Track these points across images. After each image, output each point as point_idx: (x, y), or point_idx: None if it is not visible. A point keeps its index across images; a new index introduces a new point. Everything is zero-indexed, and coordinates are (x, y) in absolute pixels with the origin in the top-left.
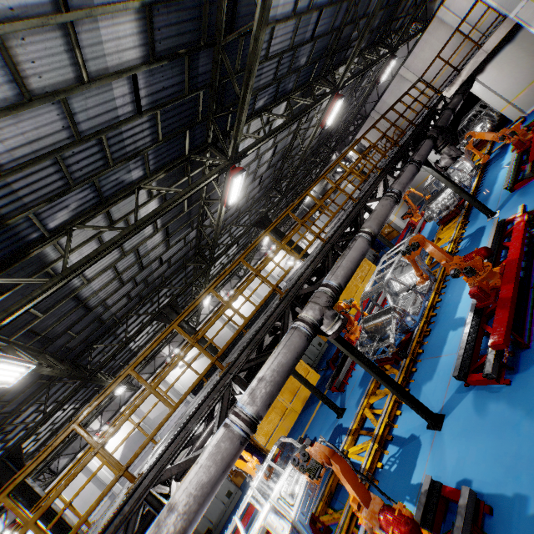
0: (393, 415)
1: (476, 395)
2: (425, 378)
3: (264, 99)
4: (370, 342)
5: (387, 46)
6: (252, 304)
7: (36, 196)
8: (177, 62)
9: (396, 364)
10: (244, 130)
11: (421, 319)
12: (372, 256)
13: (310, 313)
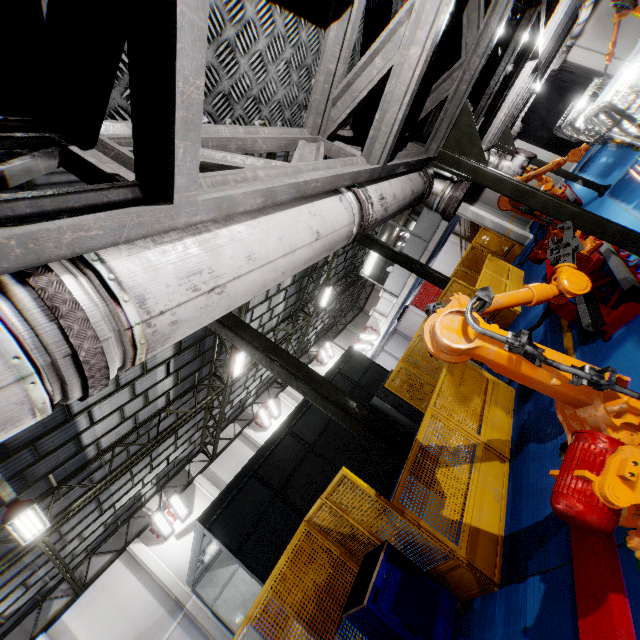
0: None
1: None
2: None
3: None
4: None
5: None
6: None
7: None
8: None
9: None
10: None
11: None
12: None
13: None
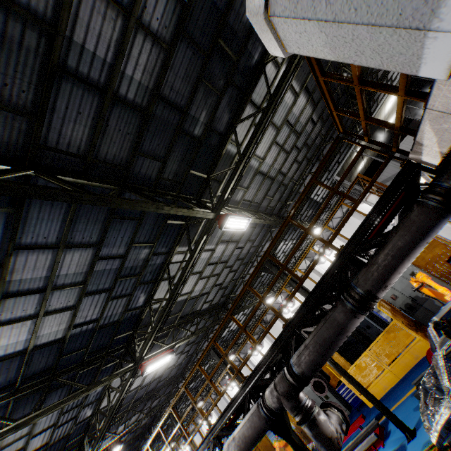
0: None
1: None
2: None
3: (141, 296)
4: None
5: None
6: None
7: (69, 426)
8: (49, 395)
9: None
10: (152, 307)
11: None
12: None
13: None
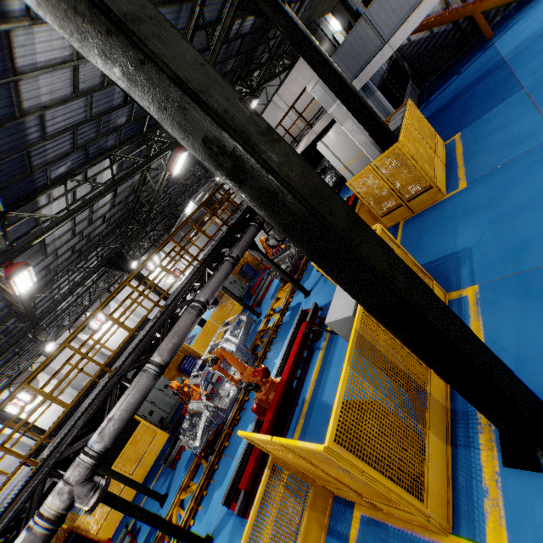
0: (188, 523)
1: (234, 522)
2: (219, 482)
3: (65, 165)
4: (191, 430)
5: (248, 85)
6: (128, 324)
7: None
8: None
9: (205, 459)
10: (42, 198)
11: (236, 405)
12: (240, 289)
13: (56, 500)
